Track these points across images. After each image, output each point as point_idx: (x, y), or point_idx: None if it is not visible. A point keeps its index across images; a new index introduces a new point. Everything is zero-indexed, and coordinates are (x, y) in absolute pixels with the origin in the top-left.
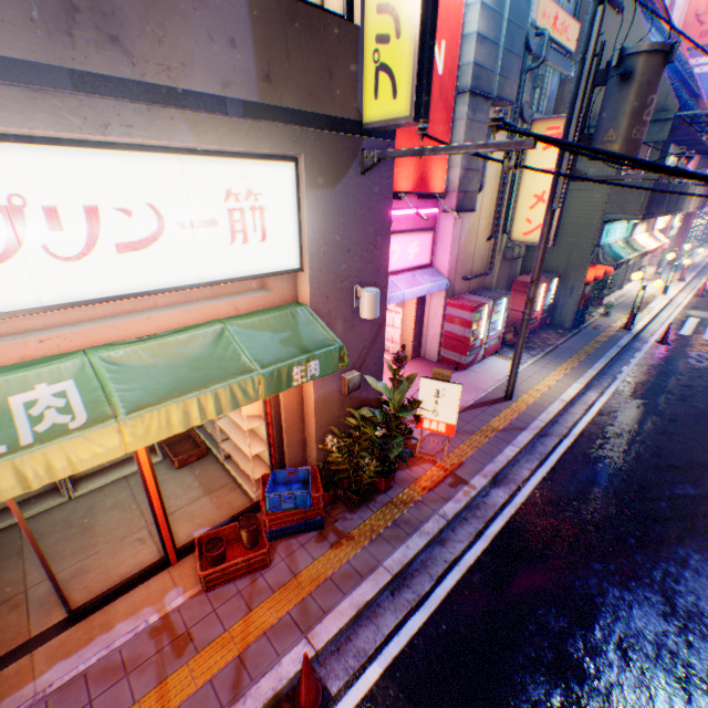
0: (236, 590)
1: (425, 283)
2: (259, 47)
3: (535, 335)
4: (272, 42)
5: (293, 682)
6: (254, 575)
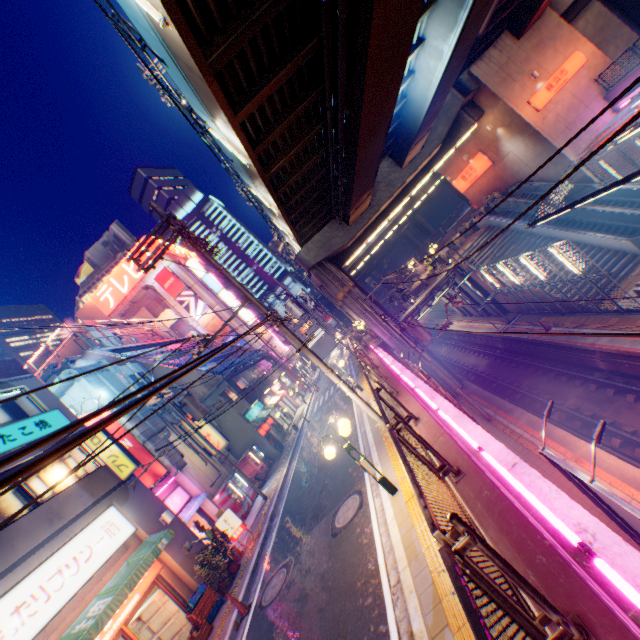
0: None
1: (195, 503)
2: (88, 490)
3: (270, 470)
4: (90, 486)
5: (240, 616)
6: (211, 634)
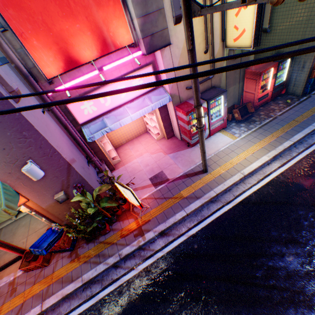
0: (35, 273)
1: (149, 104)
2: None
3: (265, 108)
4: None
5: None
6: (43, 268)
